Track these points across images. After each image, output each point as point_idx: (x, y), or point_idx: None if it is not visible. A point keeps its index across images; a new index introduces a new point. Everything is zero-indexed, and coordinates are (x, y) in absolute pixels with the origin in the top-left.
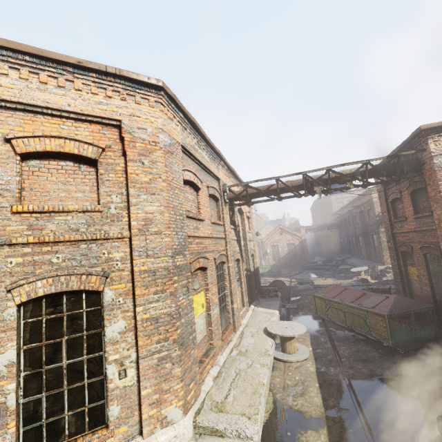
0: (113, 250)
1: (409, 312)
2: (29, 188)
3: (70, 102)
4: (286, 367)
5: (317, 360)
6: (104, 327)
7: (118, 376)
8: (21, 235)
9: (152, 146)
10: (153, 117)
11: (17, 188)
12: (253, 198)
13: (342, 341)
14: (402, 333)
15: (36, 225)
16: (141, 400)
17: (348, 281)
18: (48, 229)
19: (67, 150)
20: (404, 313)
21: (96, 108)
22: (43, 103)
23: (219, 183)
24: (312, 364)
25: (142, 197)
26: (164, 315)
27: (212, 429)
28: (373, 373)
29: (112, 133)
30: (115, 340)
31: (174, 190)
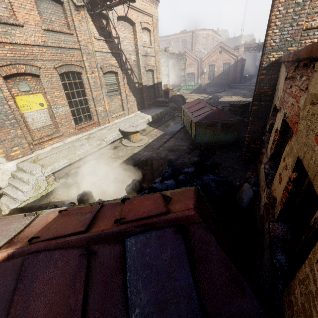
0: None
1: (217, 122)
2: None
3: None
4: (122, 149)
5: (145, 147)
6: None
7: None
8: None
9: None
10: None
11: None
12: (109, 0)
13: (177, 139)
14: (206, 136)
15: None
16: None
17: (248, 99)
18: None
19: None
20: (212, 123)
21: None
22: None
23: None
24: (139, 149)
25: None
26: None
27: (22, 169)
28: (165, 157)
29: None
30: None
31: None
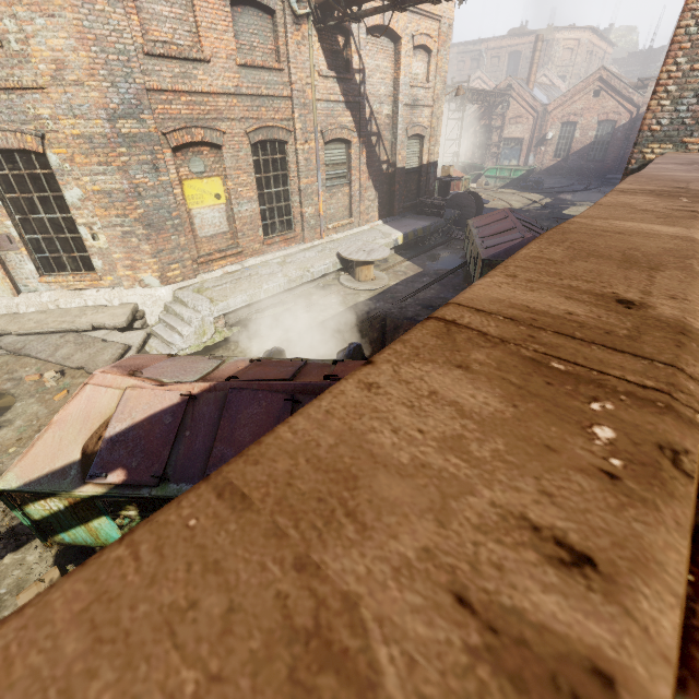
0: (37, 105)
1: None
2: None
3: None
4: (338, 291)
5: (381, 294)
6: (62, 191)
7: (92, 237)
8: None
9: None
10: None
11: None
12: (357, 4)
13: (445, 286)
14: None
15: None
16: (115, 261)
17: None
18: None
19: None
20: None
21: None
22: None
23: None
24: (369, 296)
25: (38, 22)
26: (117, 192)
27: (181, 300)
28: (414, 317)
29: None
30: (77, 206)
31: (92, 4)
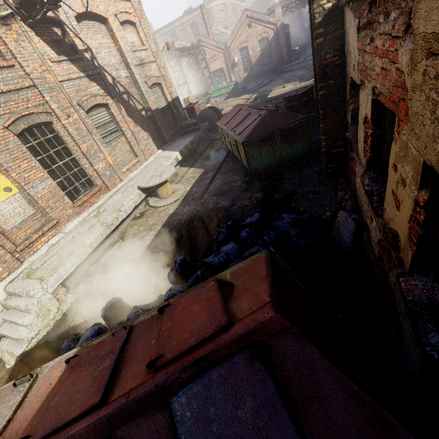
0: None
1: (273, 132)
2: None
3: None
4: (152, 213)
5: (184, 200)
6: None
7: None
8: None
9: None
10: None
11: None
12: None
13: (225, 173)
14: (263, 158)
15: None
16: None
17: (308, 82)
18: None
19: None
20: (266, 135)
21: None
22: None
23: None
24: (176, 206)
25: None
26: None
27: (13, 293)
28: (215, 207)
29: None
30: None
31: None
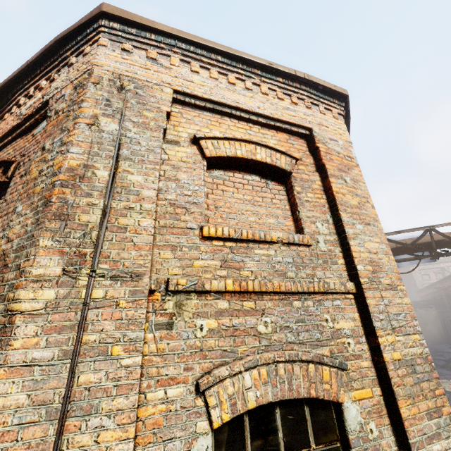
0: (337, 314)
1: None
2: (213, 205)
3: (259, 105)
4: None
5: None
6: None
7: None
8: (212, 276)
9: (348, 162)
10: (340, 129)
11: (205, 202)
12: None
13: None
14: None
15: (231, 261)
16: None
17: None
18: (247, 269)
19: (258, 157)
20: None
21: (284, 113)
22: (233, 103)
23: None
24: None
25: (357, 226)
26: None
27: None
28: None
29: (300, 144)
30: None
31: None
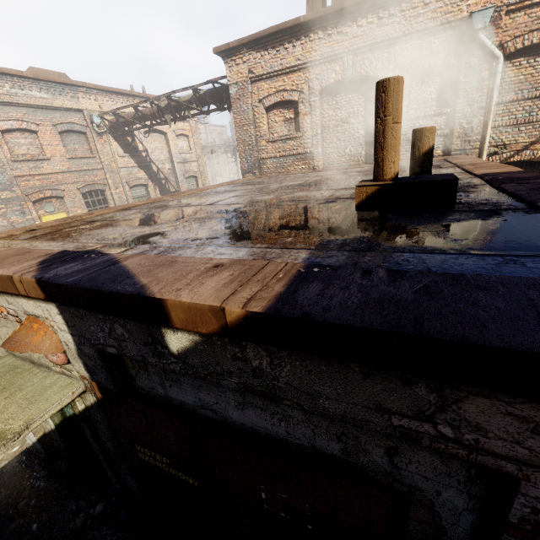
0: None
1: None
2: None
3: None
4: None
5: None
6: None
7: None
8: None
9: None
10: None
11: None
12: (129, 126)
13: None
14: None
15: None
16: None
17: None
18: None
19: None
20: None
21: None
22: None
23: (83, 114)
24: None
25: None
26: (0, 227)
27: None
28: None
29: None
30: None
31: None
